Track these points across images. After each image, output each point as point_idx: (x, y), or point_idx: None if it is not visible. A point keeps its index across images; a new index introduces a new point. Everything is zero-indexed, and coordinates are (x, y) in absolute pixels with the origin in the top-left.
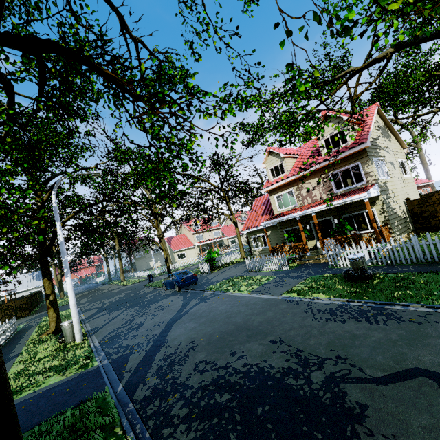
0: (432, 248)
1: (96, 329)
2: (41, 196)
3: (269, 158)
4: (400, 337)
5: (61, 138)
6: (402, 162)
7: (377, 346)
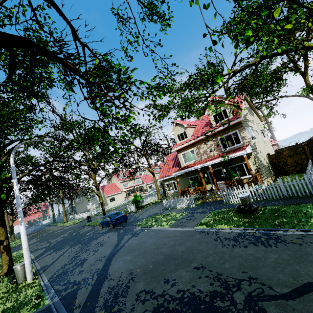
0: (292, 187)
1: (45, 268)
2: (1, 159)
3: (176, 127)
4: (290, 256)
5: (19, 113)
6: (261, 130)
7: (276, 265)
